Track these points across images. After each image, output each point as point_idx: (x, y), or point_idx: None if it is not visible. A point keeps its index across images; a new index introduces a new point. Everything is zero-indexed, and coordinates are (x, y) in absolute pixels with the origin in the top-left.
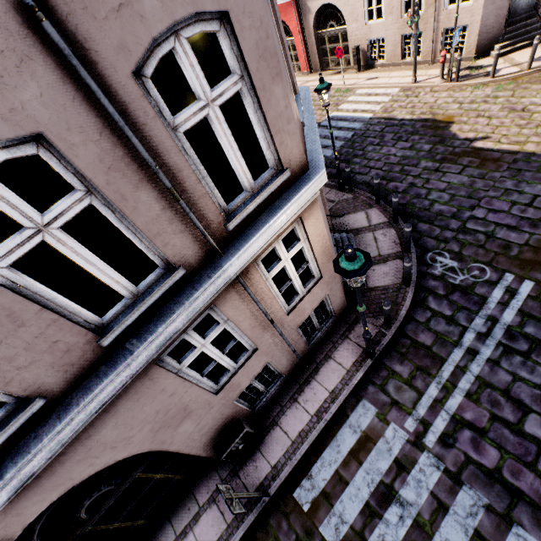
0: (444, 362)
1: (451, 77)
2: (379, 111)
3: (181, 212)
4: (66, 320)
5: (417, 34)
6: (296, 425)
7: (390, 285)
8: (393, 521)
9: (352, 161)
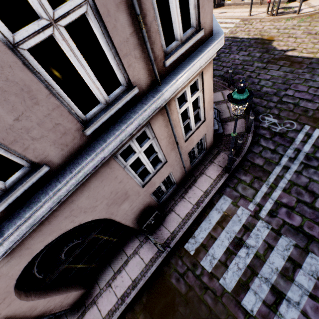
0: (270, 173)
1: (273, 13)
2: (227, 33)
3: (141, 41)
4: (65, 108)
5: None
6: (184, 210)
7: (238, 133)
8: (243, 256)
9: None
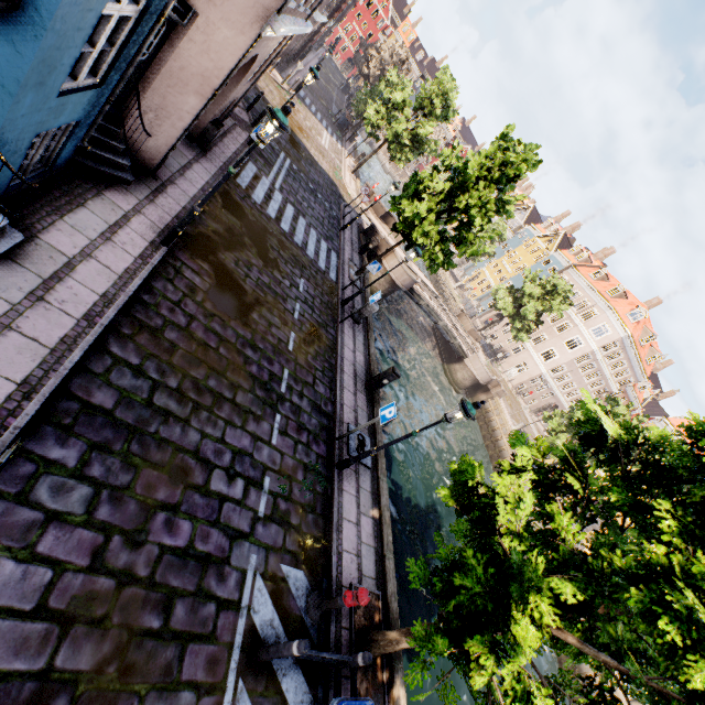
0: (274, 167)
1: None
2: None
3: None
4: None
5: None
6: (227, 153)
7: (246, 121)
8: (274, 204)
9: None
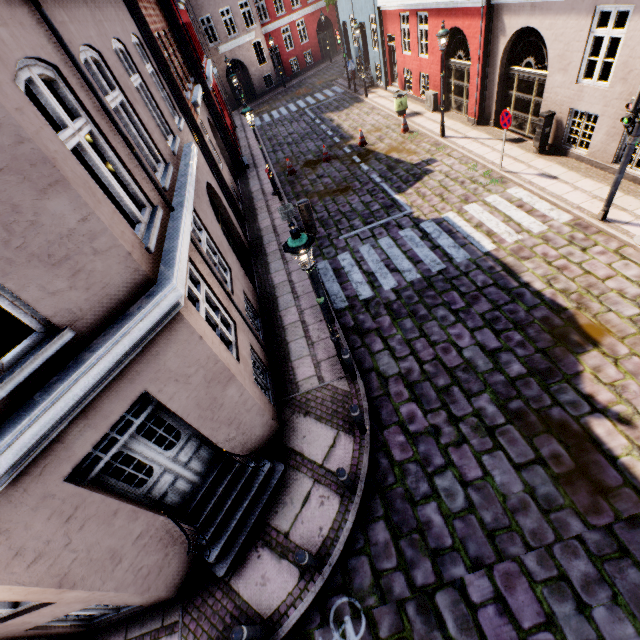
0: None
1: None
2: (508, 245)
3: None
4: None
5: (633, 144)
6: None
7: (252, 609)
8: None
9: (400, 321)
